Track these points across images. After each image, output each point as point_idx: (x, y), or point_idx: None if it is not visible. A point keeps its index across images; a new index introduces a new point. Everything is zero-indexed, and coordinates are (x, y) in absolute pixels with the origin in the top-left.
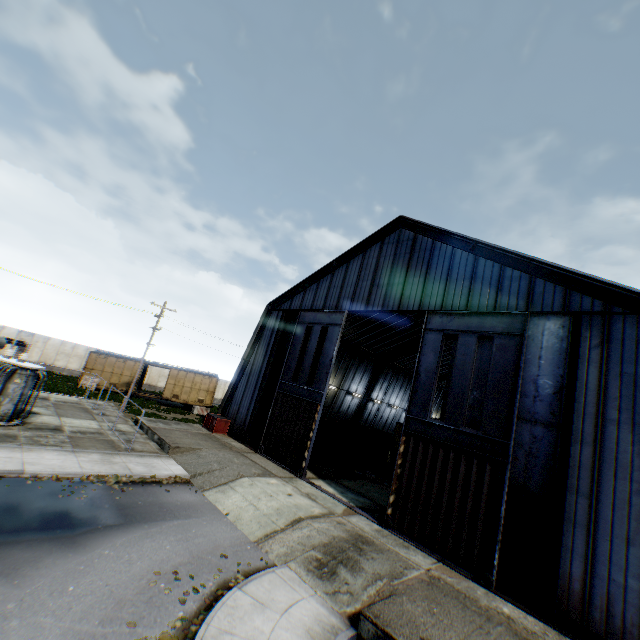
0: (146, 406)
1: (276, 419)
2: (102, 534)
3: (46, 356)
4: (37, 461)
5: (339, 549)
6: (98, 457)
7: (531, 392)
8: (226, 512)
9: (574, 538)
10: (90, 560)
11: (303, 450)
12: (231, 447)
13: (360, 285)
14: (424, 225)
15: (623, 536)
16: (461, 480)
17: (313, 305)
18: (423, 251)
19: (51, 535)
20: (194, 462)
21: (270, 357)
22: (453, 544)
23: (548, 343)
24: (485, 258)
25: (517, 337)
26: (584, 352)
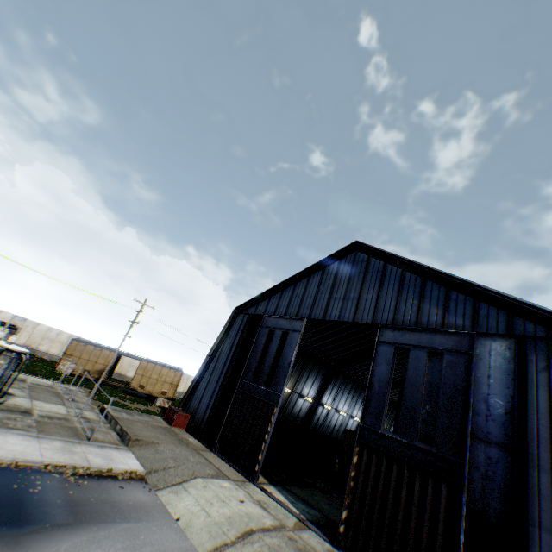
0: (113, 394)
1: (233, 417)
2: (48, 534)
3: (32, 340)
4: (1, 445)
5: None
6: (60, 444)
7: (482, 410)
8: (177, 516)
9: None
10: None
11: (257, 452)
12: (188, 443)
13: (319, 297)
14: (377, 250)
15: None
16: (416, 499)
17: (276, 311)
18: (376, 271)
19: None
20: (151, 456)
21: (233, 356)
22: None
23: (495, 363)
24: (432, 281)
25: (465, 355)
26: (531, 374)
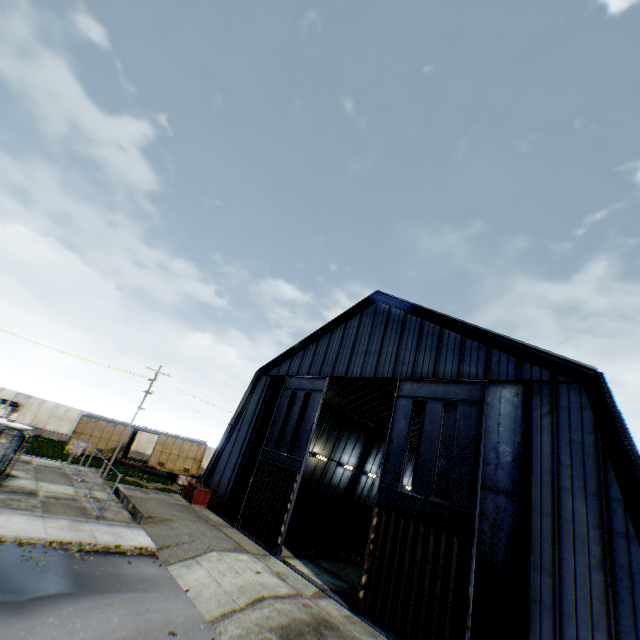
0: (129, 474)
1: (256, 489)
2: (51, 601)
3: (39, 419)
4: (4, 523)
5: (297, 631)
6: (66, 523)
7: (493, 459)
8: (186, 587)
9: (541, 622)
10: (33, 626)
11: (280, 523)
12: (207, 519)
13: (341, 353)
14: (397, 299)
15: (587, 619)
16: (431, 556)
17: (299, 371)
18: (396, 322)
19: (0, 598)
20: (164, 533)
21: (256, 423)
22: (424, 632)
23: (505, 410)
24: (449, 330)
25: (478, 404)
26: (537, 419)
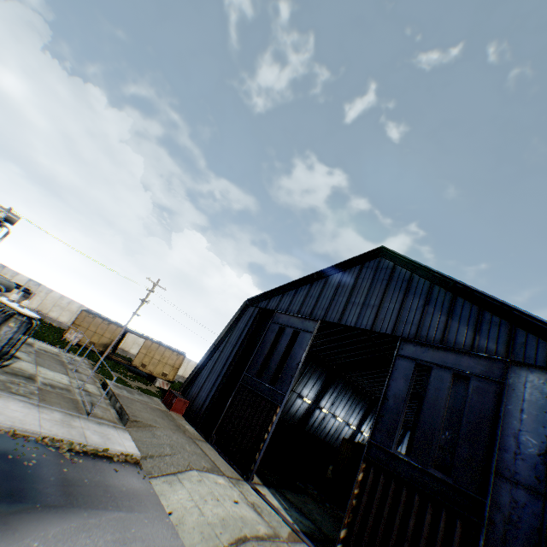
0: (115, 369)
1: (233, 411)
2: (38, 516)
3: (44, 305)
4: (1, 410)
5: None
6: (59, 416)
7: (511, 447)
8: (169, 510)
9: None
10: None
11: (255, 450)
12: (185, 430)
13: (336, 299)
14: (404, 258)
15: None
16: (425, 532)
17: (288, 309)
18: (401, 281)
19: None
20: (148, 440)
21: (239, 348)
22: None
23: (531, 397)
24: (463, 298)
25: (496, 383)
26: None
